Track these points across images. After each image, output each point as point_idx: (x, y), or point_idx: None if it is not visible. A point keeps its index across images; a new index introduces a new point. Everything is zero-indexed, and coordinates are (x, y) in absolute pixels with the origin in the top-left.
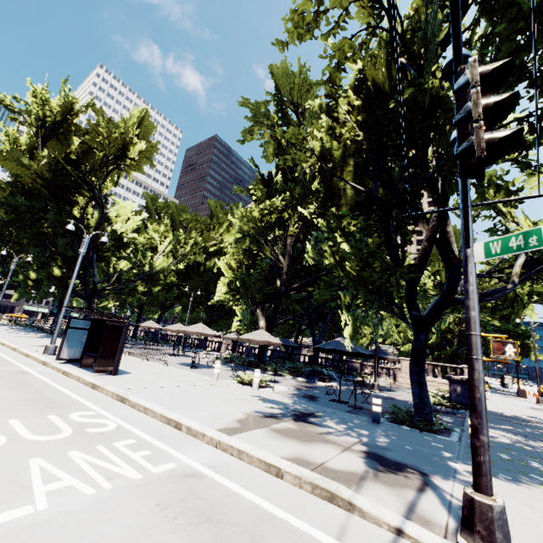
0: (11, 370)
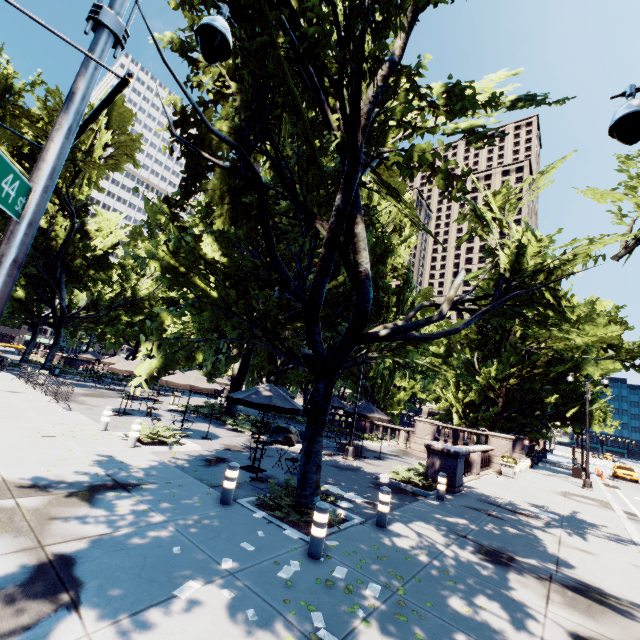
0: None
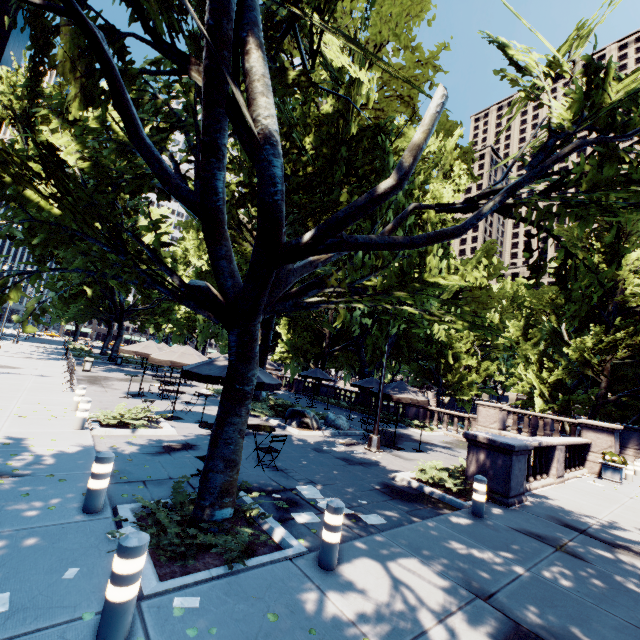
0: None
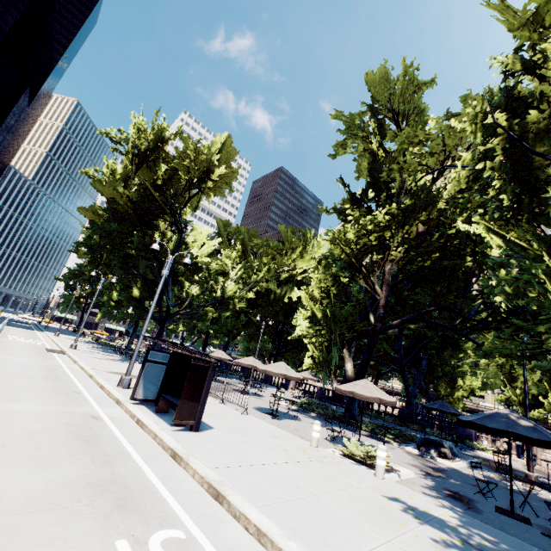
0: (82, 411)
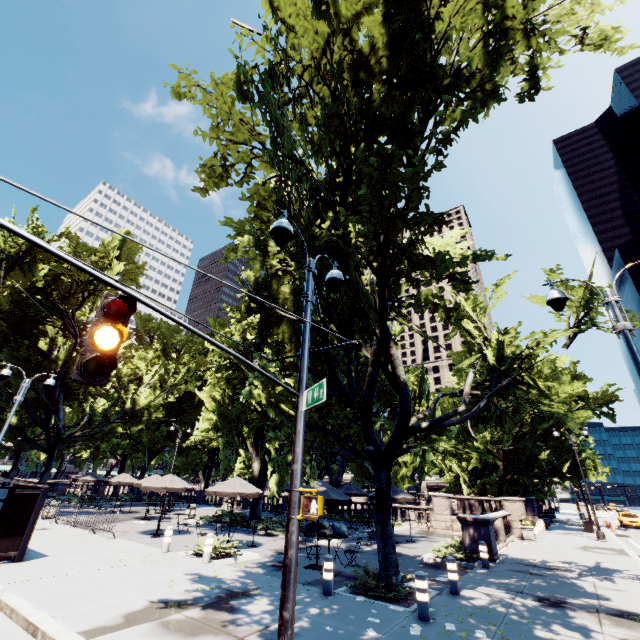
0: None
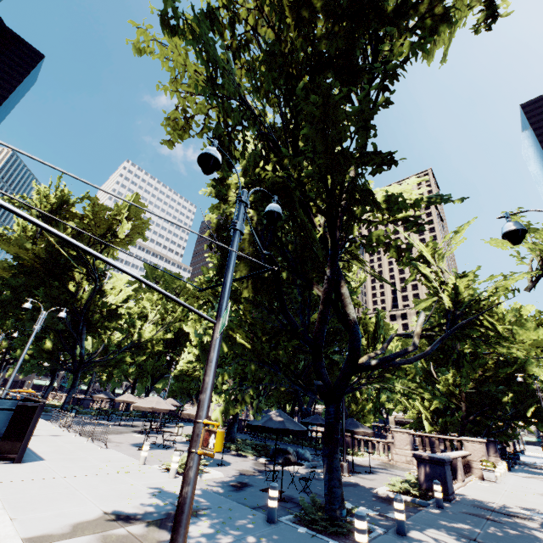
0: None
